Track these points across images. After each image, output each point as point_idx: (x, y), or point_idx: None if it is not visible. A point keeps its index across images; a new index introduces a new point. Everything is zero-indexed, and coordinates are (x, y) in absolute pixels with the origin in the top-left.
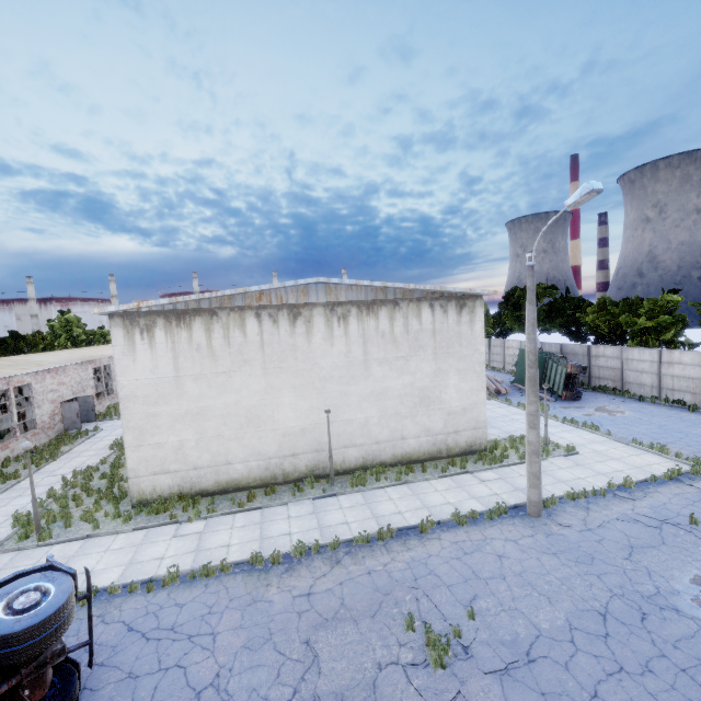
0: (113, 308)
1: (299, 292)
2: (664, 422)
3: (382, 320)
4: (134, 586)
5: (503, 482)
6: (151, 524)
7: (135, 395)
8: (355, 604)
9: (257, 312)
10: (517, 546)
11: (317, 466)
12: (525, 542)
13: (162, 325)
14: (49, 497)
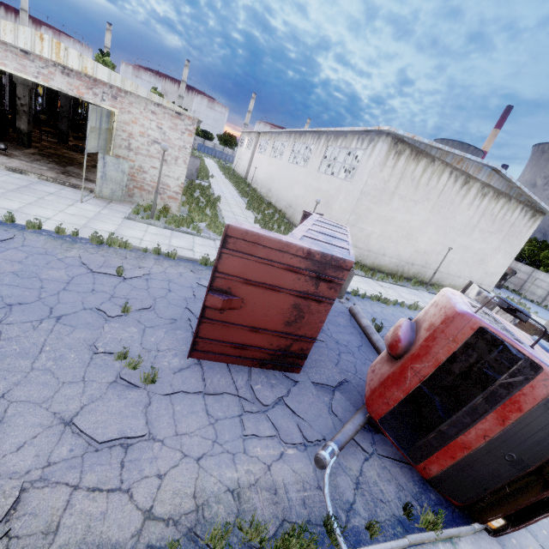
0: (401, 132)
1: (477, 168)
2: None
3: (498, 206)
4: (404, 304)
5: None
6: (360, 274)
7: (368, 194)
8: None
9: (452, 171)
10: None
11: (417, 274)
12: None
13: (406, 155)
14: None
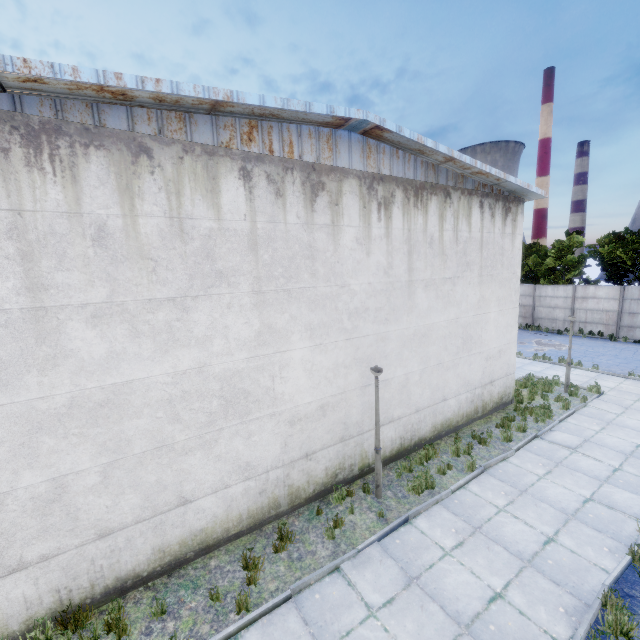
0: None
1: (321, 142)
2: (610, 352)
3: (431, 217)
4: None
5: (597, 446)
6: None
7: None
8: None
9: (244, 167)
10: None
11: (341, 465)
12: None
13: None
14: None
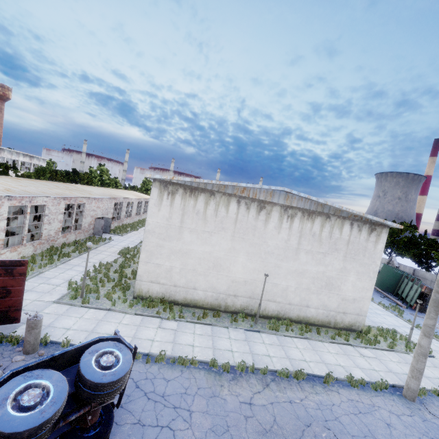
0: (158, 176)
1: (268, 194)
2: None
3: (316, 225)
4: (139, 355)
5: (379, 362)
6: (145, 313)
7: (153, 231)
8: (284, 424)
9: (239, 200)
10: (400, 420)
11: (247, 307)
12: (406, 419)
13: (181, 193)
14: (86, 275)
